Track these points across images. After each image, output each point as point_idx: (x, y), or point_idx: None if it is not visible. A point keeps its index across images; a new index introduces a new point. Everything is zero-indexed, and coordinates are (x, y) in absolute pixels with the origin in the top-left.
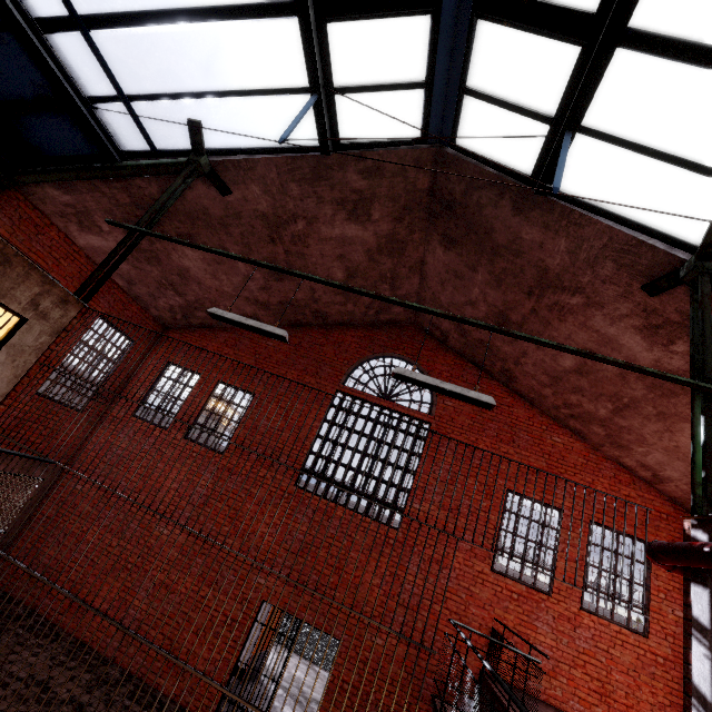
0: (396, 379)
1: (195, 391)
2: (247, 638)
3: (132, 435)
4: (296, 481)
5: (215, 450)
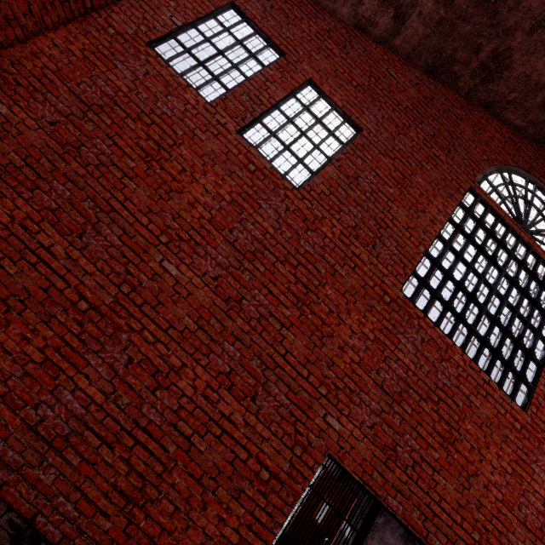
0: (539, 213)
1: (270, 71)
2: (290, 512)
3: (142, 76)
4: (403, 284)
5: (286, 177)
